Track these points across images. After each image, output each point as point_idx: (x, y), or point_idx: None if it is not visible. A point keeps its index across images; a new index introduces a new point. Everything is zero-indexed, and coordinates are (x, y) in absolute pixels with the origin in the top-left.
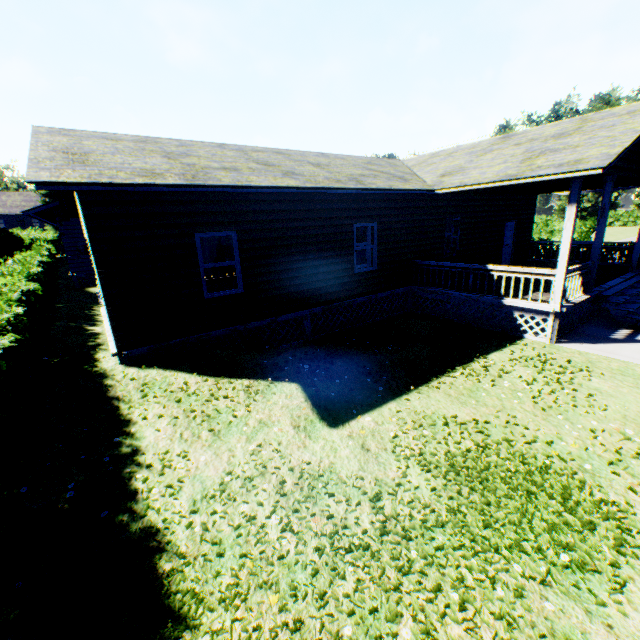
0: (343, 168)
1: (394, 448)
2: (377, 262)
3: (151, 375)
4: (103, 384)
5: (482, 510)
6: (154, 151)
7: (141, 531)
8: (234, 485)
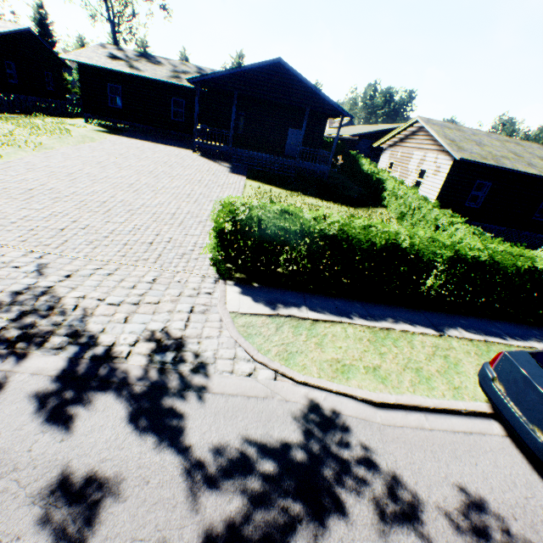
0: None
1: None
2: None
3: None
4: None
5: None
6: (469, 140)
7: None
8: None
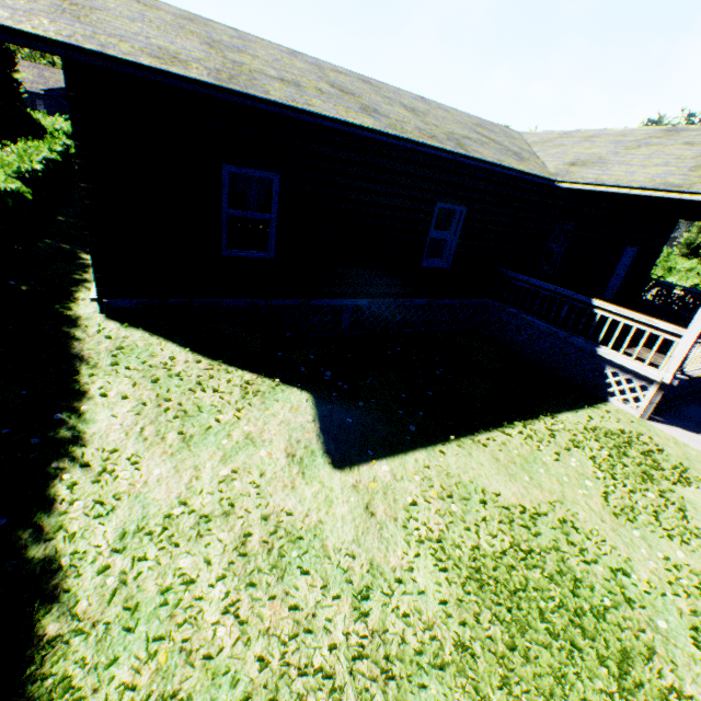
0: (444, 122)
1: (407, 520)
2: (453, 259)
3: (133, 337)
4: (70, 335)
5: (502, 657)
6: (195, 33)
7: (38, 562)
8: (184, 522)
